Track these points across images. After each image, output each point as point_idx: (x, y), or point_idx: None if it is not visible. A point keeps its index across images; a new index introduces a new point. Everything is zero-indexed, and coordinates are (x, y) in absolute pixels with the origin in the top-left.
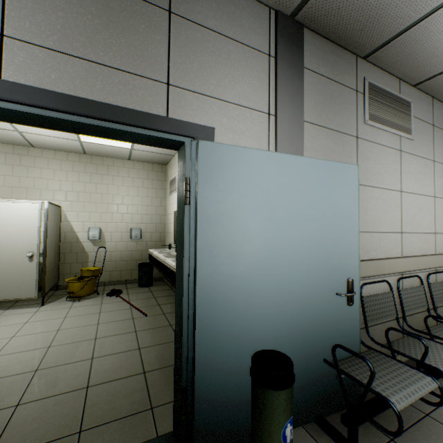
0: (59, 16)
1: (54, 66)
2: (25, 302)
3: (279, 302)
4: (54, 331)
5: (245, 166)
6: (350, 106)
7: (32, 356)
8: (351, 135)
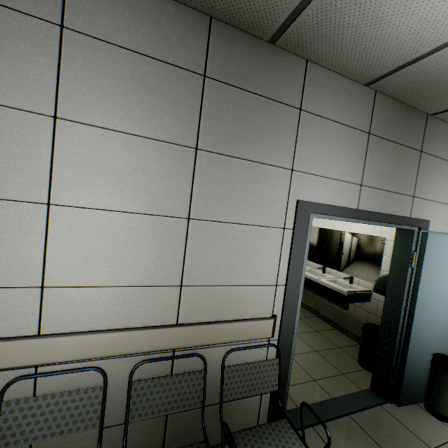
0: (379, 169)
1: (374, 197)
2: None
3: (447, 327)
4: None
5: (446, 246)
6: None
7: None
8: None
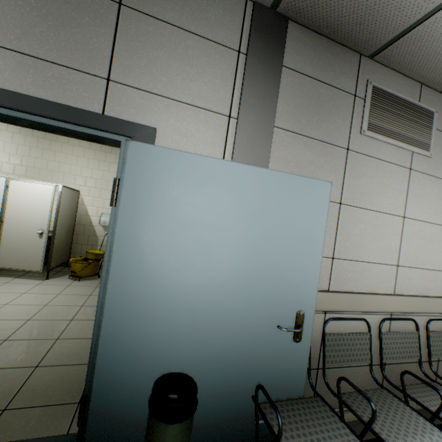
0: None
1: None
2: (35, 273)
3: (204, 324)
4: (41, 306)
5: (181, 172)
6: (343, 112)
7: (10, 325)
8: (339, 146)
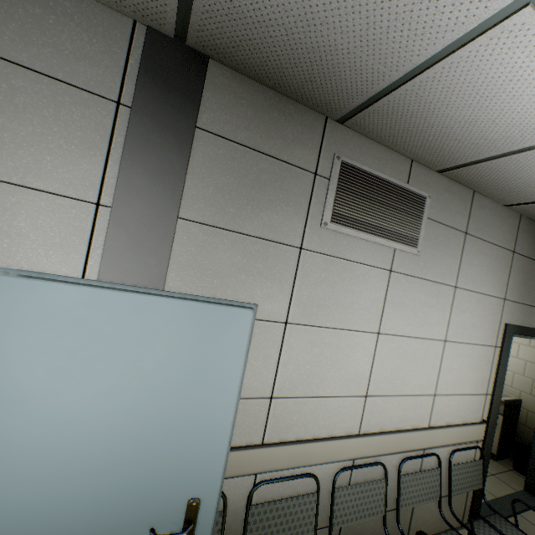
0: None
1: None
2: None
3: None
4: None
5: None
6: (296, 197)
7: None
8: (289, 244)
